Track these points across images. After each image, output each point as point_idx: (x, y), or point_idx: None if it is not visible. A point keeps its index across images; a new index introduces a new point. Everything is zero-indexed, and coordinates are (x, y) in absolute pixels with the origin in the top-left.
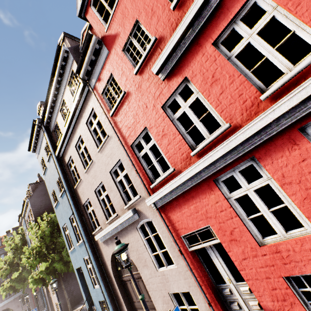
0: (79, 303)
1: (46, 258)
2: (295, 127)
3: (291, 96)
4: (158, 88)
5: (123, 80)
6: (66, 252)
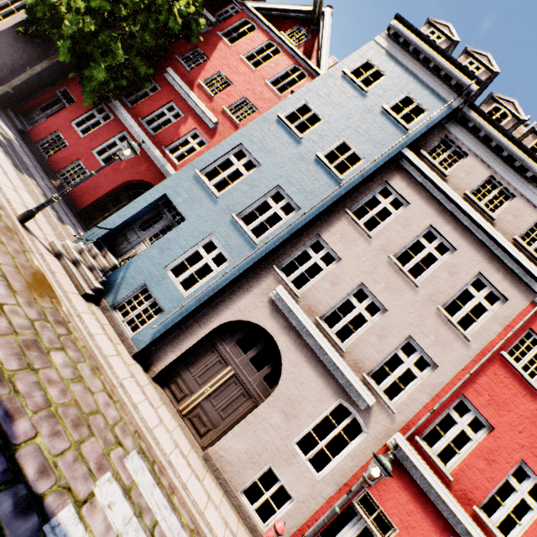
0: None
1: (97, 14)
2: None
3: None
4: None
5: None
6: (122, 75)
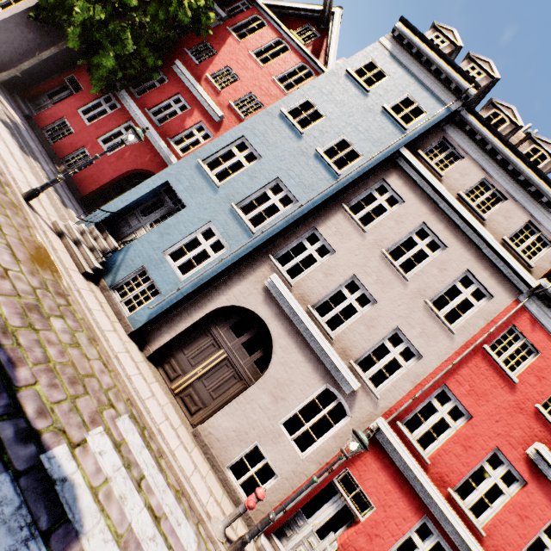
0: (1, 87)
1: (107, 3)
2: None
3: None
4: (518, 443)
5: (530, 378)
6: (130, 65)
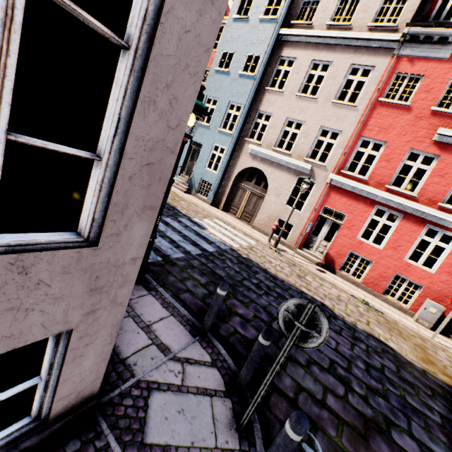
0: None
1: None
2: (428, 222)
3: (444, 214)
4: (425, 138)
5: (421, 96)
6: None
